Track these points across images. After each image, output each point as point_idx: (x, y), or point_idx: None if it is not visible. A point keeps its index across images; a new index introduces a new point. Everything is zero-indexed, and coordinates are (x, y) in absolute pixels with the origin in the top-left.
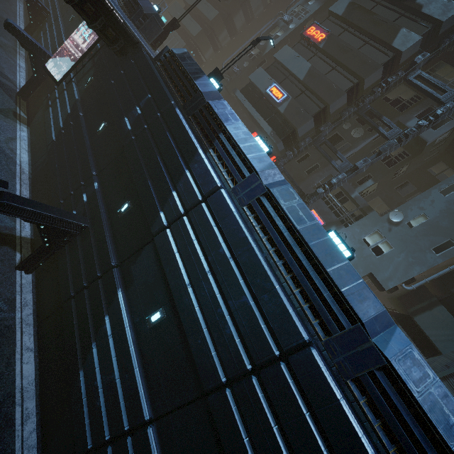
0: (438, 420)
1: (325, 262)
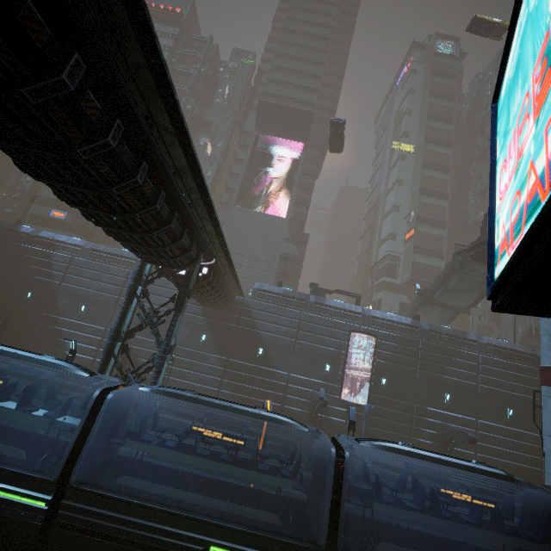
0: None
1: (122, 254)
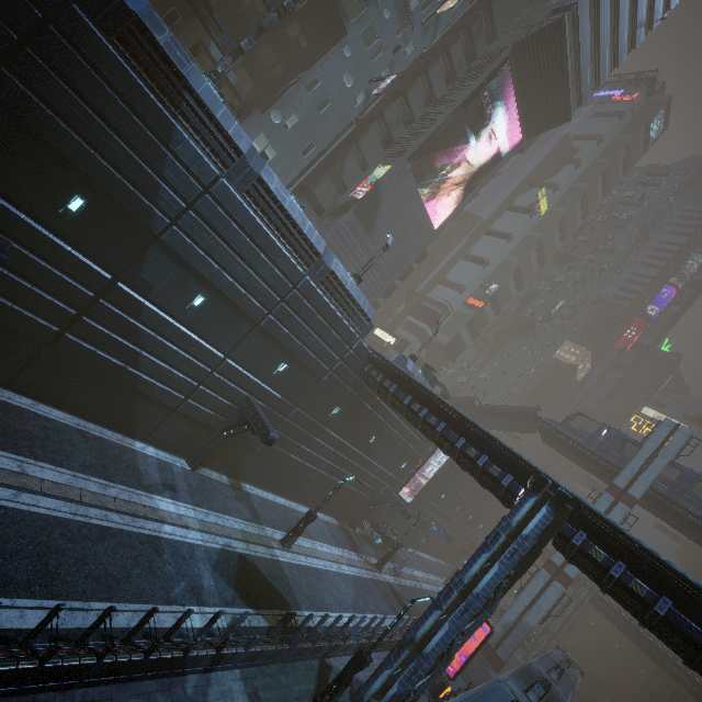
0: (345, 282)
1: (303, 228)
